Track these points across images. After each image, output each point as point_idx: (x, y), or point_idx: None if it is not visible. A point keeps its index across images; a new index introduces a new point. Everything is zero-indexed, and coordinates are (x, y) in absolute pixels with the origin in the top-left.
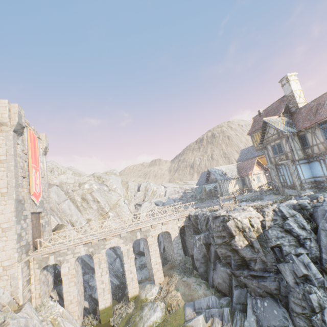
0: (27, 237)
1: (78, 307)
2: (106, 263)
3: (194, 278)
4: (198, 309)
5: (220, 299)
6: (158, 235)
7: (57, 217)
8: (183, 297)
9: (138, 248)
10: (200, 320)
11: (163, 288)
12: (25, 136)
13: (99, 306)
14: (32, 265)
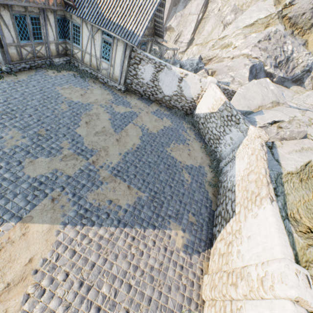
0: None
1: None
2: None
3: None
4: None
5: None
6: None
7: (177, 22)
8: None
9: None
10: None
11: None
12: None
13: None
14: None
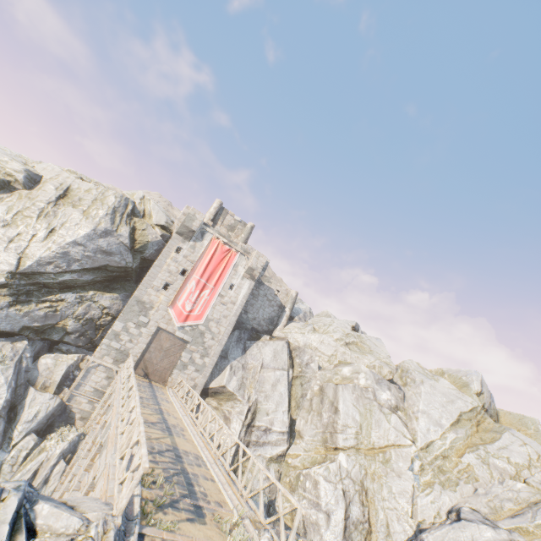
0: (130, 346)
1: None
2: (94, 444)
3: None
4: None
5: None
6: None
7: (238, 380)
8: None
9: None
10: None
11: None
12: (204, 244)
13: None
14: (114, 381)
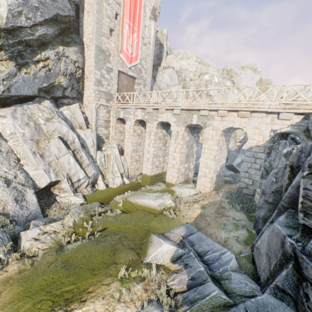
0: (109, 89)
1: (132, 161)
2: (155, 137)
3: (244, 216)
4: (188, 241)
5: (237, 272)
6: (266, 157)
7: (161, 97)
8: (198, 218)
9: (231, 161)
10: (161, 246)
11: (195, 196)
12: None
13: (142, 170)
14: (112, 113)
